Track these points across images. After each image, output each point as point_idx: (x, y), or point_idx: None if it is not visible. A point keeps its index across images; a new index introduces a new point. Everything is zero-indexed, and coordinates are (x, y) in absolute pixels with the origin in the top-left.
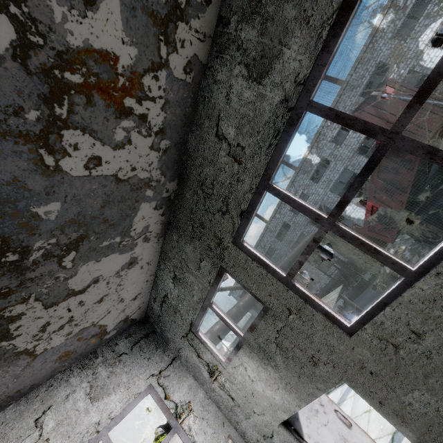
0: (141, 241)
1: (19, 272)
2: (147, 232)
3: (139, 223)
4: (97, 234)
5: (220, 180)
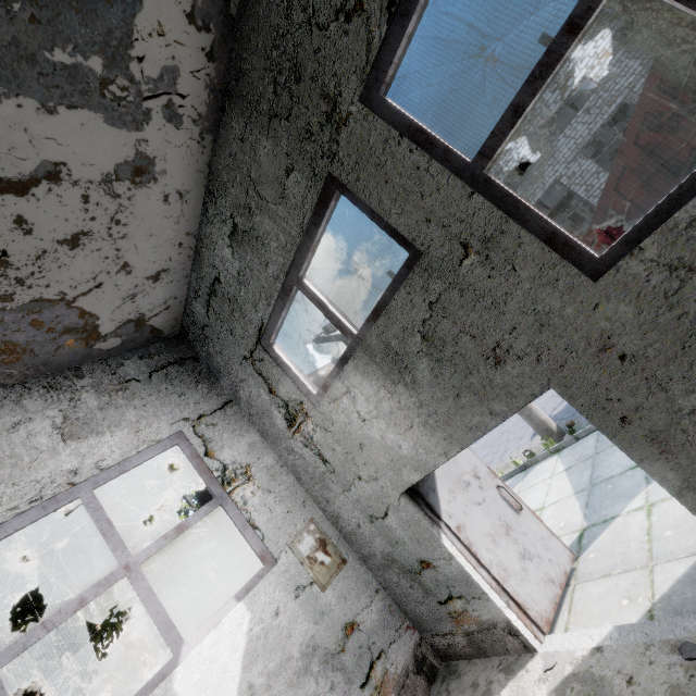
0: (160, 112)
1: None
2: (173, 93)
3: (151, 46)
4: (30, 4)
5: None
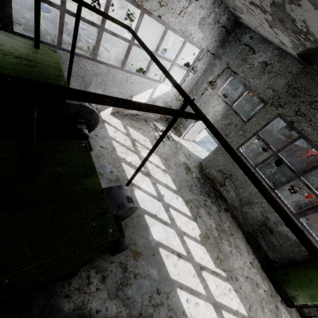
0: None
1: (293, 31)
2: None
3: None
4: None
5: (316, 115)
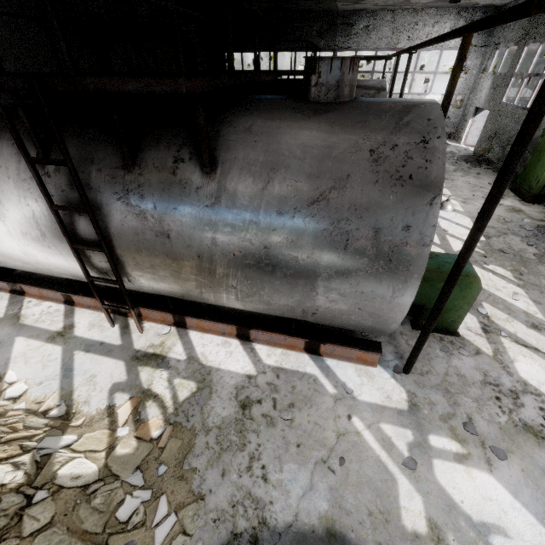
0: None
1: None
2: None
3: None
4: None
5: None
